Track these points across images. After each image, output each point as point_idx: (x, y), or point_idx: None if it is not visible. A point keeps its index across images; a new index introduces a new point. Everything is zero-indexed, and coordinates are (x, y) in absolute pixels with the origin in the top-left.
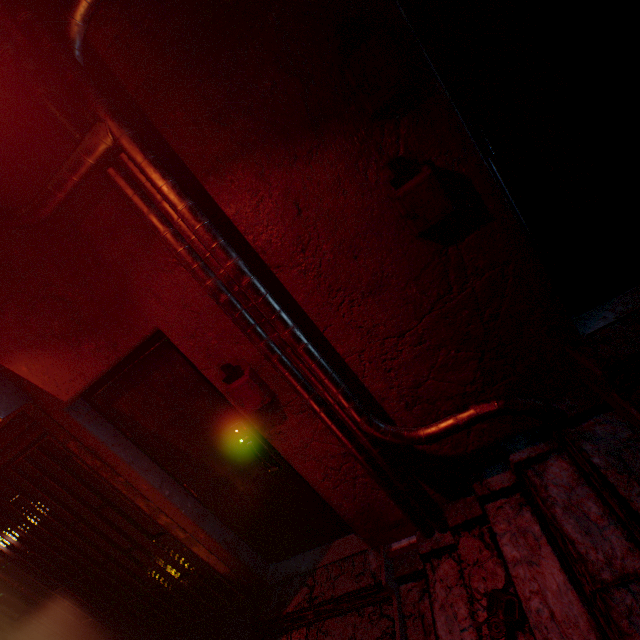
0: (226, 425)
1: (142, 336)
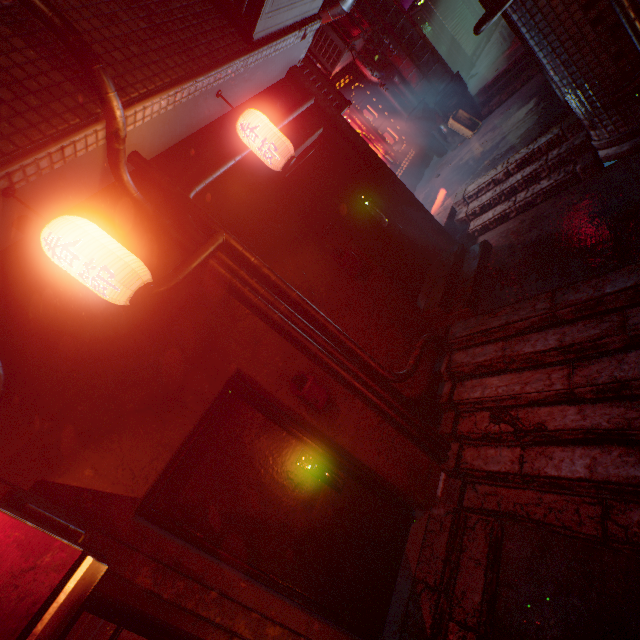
0: (292, 459)
1: (226, 378)
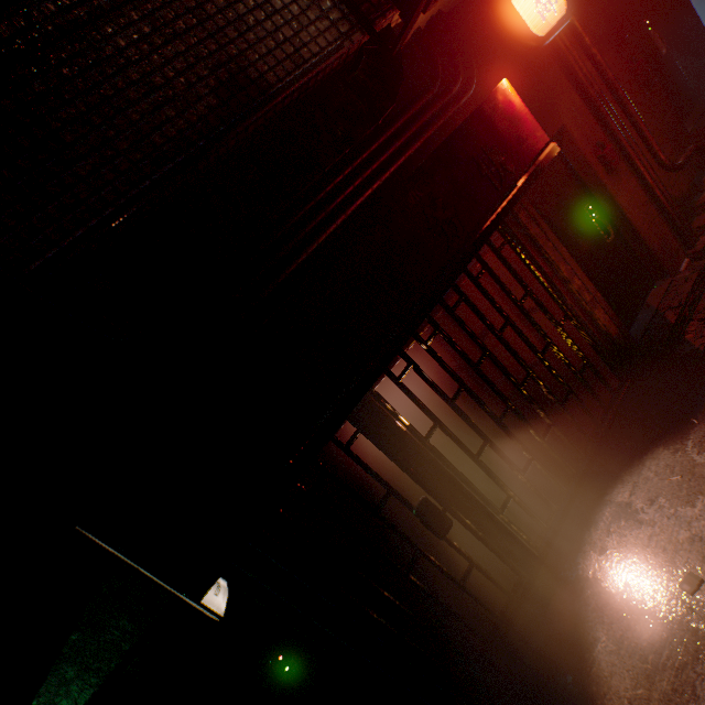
0: (582, 207)
1: (557, 128)
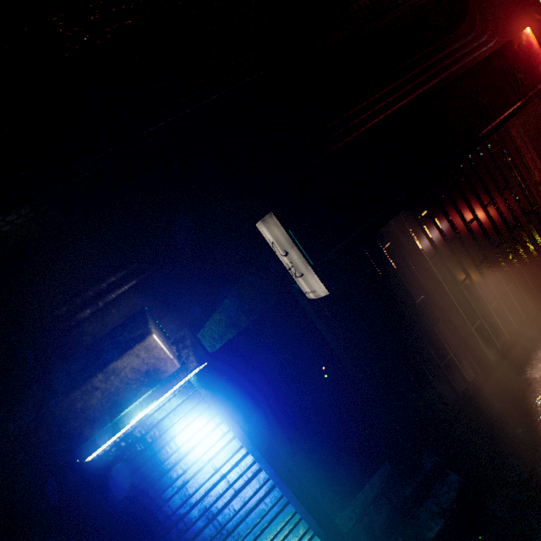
0: None
1: None
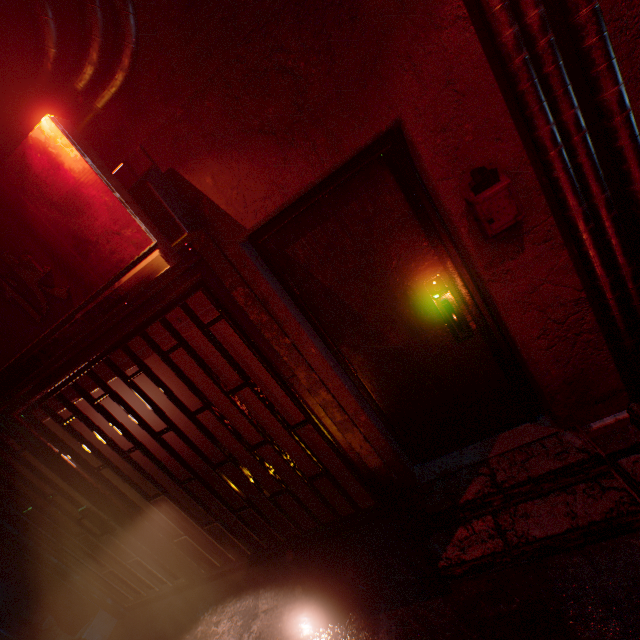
0: (419, 278)
1: (376, 131)
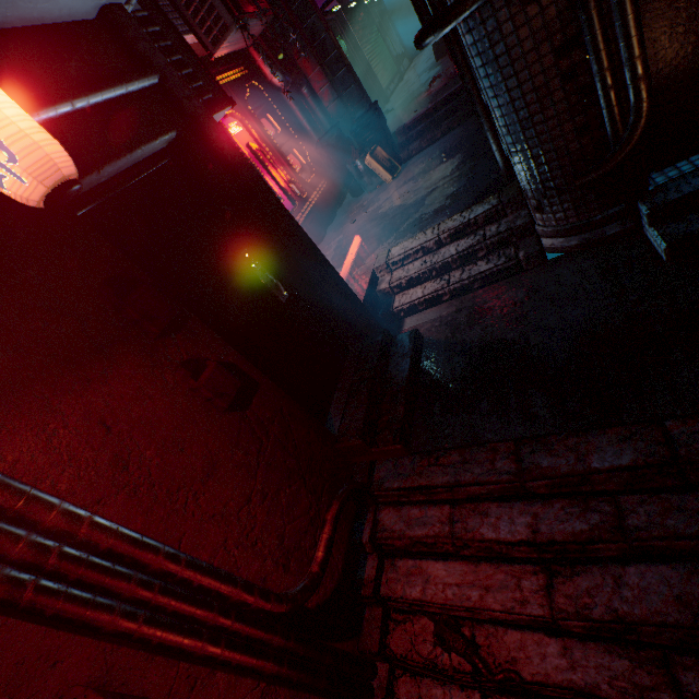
0: None
1: None
